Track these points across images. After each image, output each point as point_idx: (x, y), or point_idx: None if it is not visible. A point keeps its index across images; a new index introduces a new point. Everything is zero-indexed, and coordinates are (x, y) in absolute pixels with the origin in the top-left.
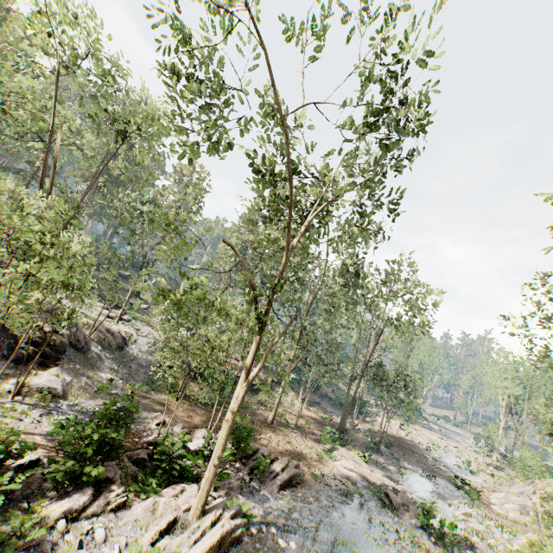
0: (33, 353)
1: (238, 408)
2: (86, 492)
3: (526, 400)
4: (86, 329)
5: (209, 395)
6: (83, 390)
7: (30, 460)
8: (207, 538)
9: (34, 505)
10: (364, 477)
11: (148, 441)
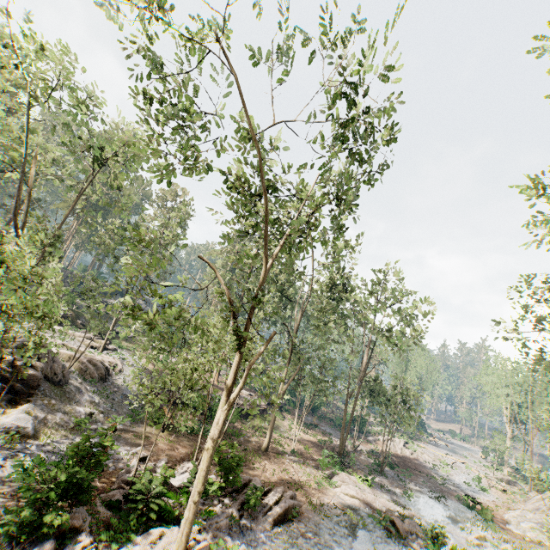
0: (2, 390)
1: (219, 434)
2: (46, 545)
3: (529, 407)
4: (67, 361)
5: (199, 424)
6: (57, 428)
7: None
8: None
9: None
10: (367, 503)
11: (125, 479)
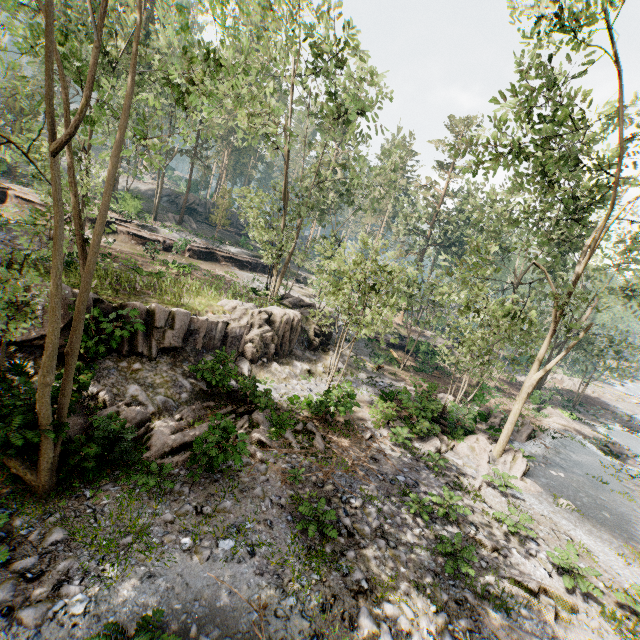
0: (319, 343)
1: (532, 389)
2: (435, 439)
3: None
4: None
5: (418, 363)
6: (350, 367)
7: (388, 420)
8: (518, 468)
9: (414, 445)
10: (577, 431)
11: None
